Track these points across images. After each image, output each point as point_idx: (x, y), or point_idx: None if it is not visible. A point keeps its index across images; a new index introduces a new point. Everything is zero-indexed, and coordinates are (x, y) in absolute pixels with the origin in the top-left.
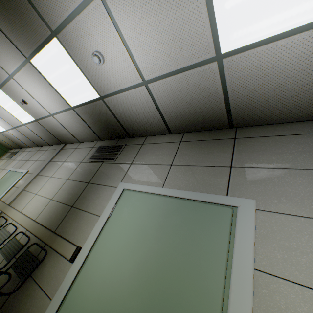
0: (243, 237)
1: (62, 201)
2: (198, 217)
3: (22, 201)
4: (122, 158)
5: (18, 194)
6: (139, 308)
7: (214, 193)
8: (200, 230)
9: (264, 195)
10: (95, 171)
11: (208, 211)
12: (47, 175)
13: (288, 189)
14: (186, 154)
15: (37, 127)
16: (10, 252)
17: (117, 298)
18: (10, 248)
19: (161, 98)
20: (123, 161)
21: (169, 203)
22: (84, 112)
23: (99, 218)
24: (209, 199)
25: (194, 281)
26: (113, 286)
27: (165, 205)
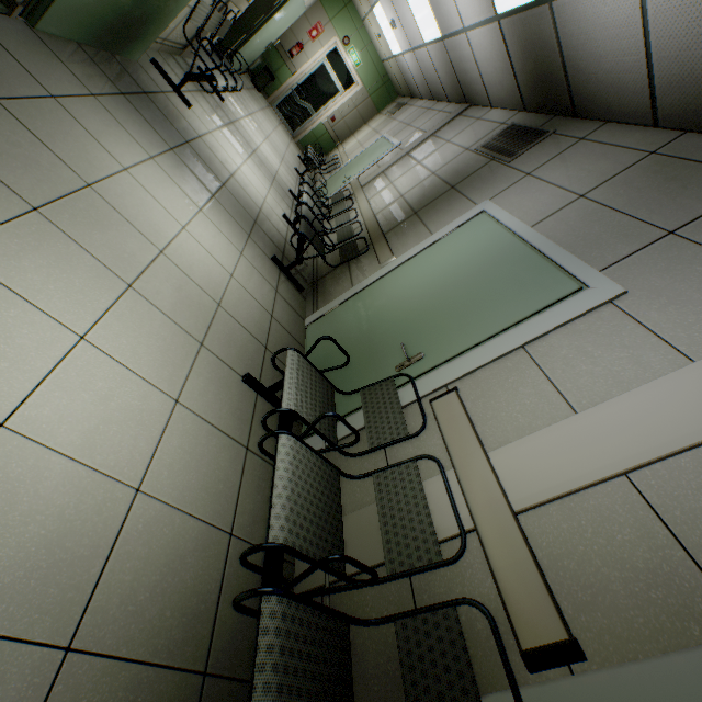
0: (548, 319)
1: (410, 202)
2: (527, 279)
3: (375, 187)
4: (523, 160)
5: (375, 176)
6: (404, 322)
7: (587, 262)
8: (514, 292)
9: (651, 293)
10: (472, 171)
11: (547, 277)
12: (416, 158)
13: None
14: (627, 184)
15: (440, 56)
16: (343, 236)
17: (394, 308)
18: (344, 233)
19: (661, 14)
20: (522, 165)
21: (515, 249)
22: (514, 32)
23: (429, 237)
24: (567, 265)
25: (459, 327)
26: (398, 299)
27: (508, 250)
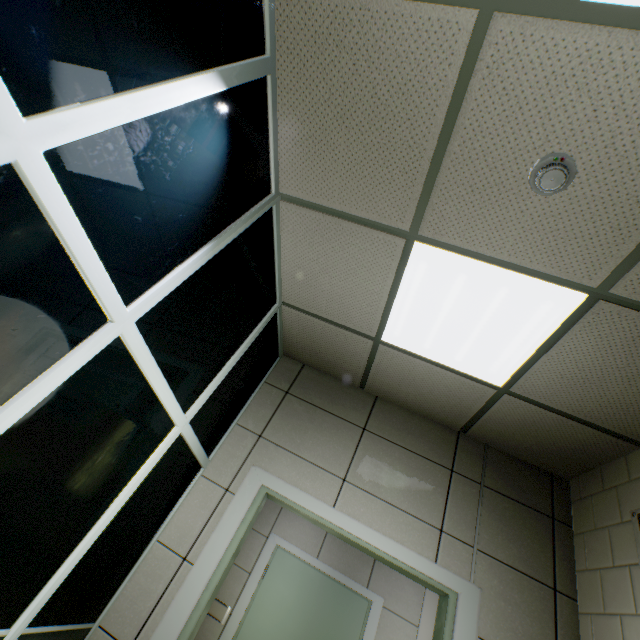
0: (371, 627)
1: None
2: (345, 603)
3: None
4: None
5: None
6: None
7: (359, 581)
8: (345, 615)
9: (390, 595)
10: None
11: (353, 599)
12: None
13: (404, 594)
14: None
15: None
16: None
17: None
18: None
19: None
20: None
21: (323, 580)
22: None
23: (250, 577)
24: (355, 588)
25: None
26: None
27: (319, 581)
